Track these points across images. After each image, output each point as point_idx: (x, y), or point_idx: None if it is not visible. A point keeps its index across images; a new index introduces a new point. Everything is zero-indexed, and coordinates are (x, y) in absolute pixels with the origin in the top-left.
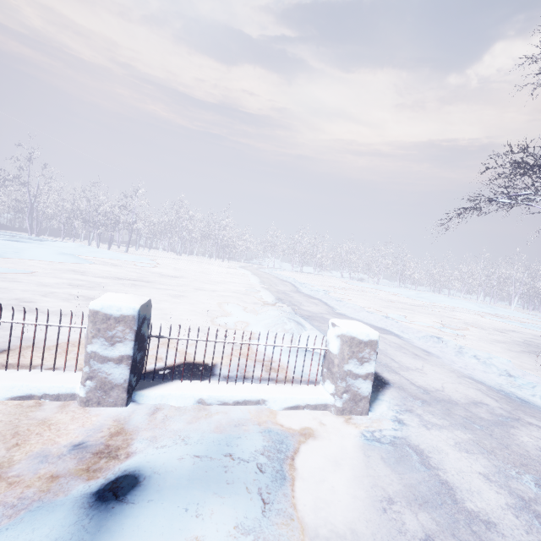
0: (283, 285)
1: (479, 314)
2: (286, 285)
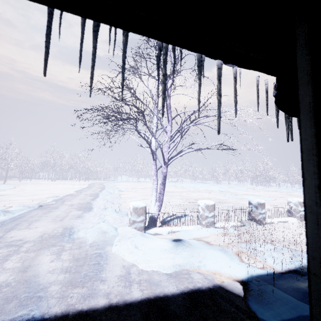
0: (92, 191)
1: (211, 192)
2: (94, 190)
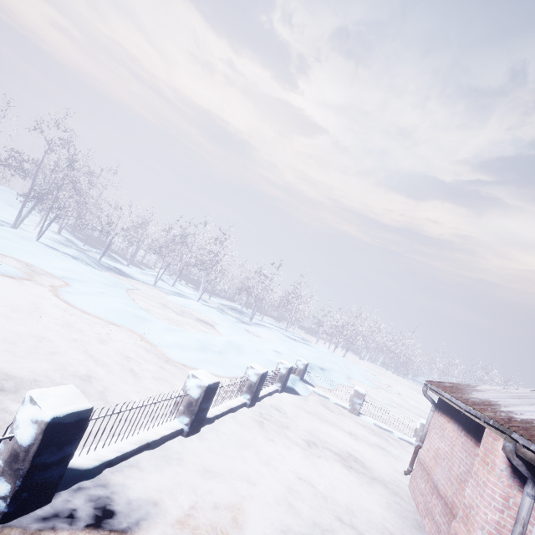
0: None
1: None
2: None
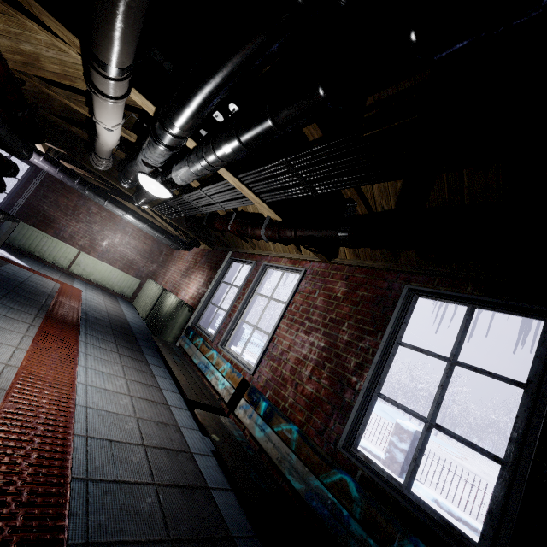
0: None
1: None
2: None
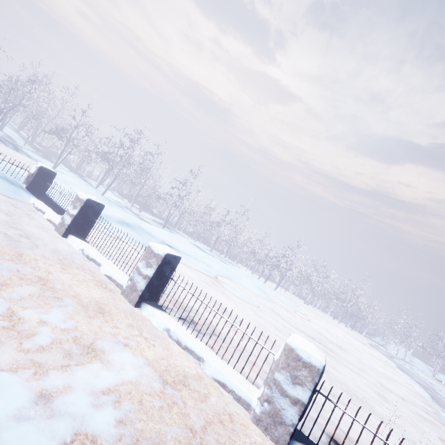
0: None
1: None
2: None
